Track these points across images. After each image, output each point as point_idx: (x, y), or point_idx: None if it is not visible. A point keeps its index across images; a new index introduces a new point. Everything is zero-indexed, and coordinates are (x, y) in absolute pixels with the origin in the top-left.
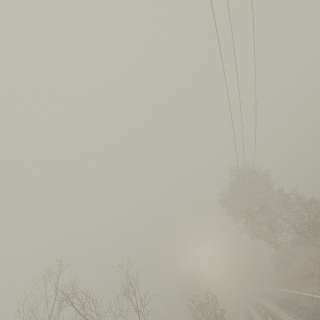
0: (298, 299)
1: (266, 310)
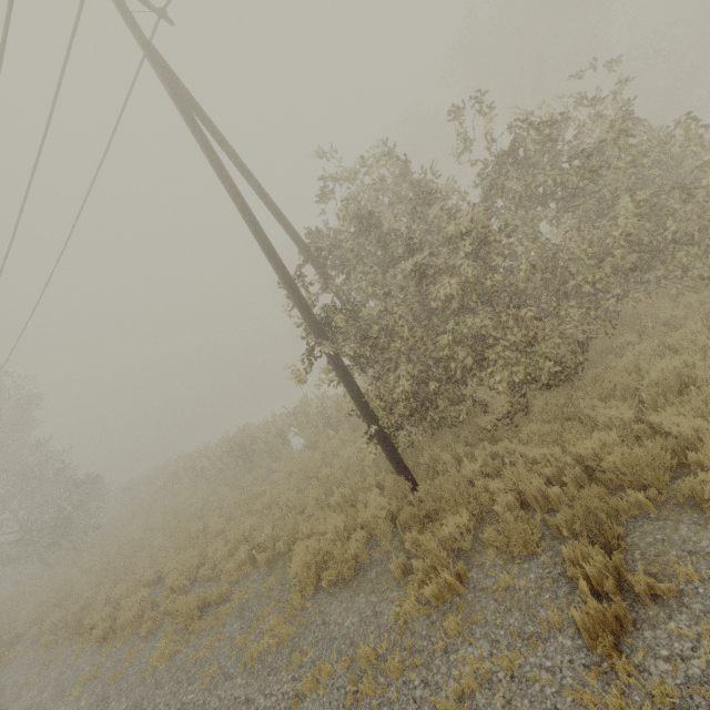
0: None
1: None
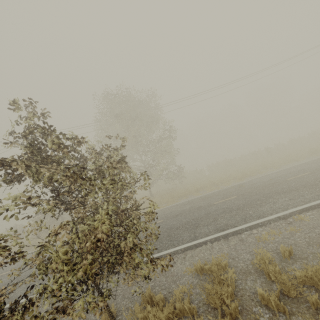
0: (239, 184)
1: (166, 218)
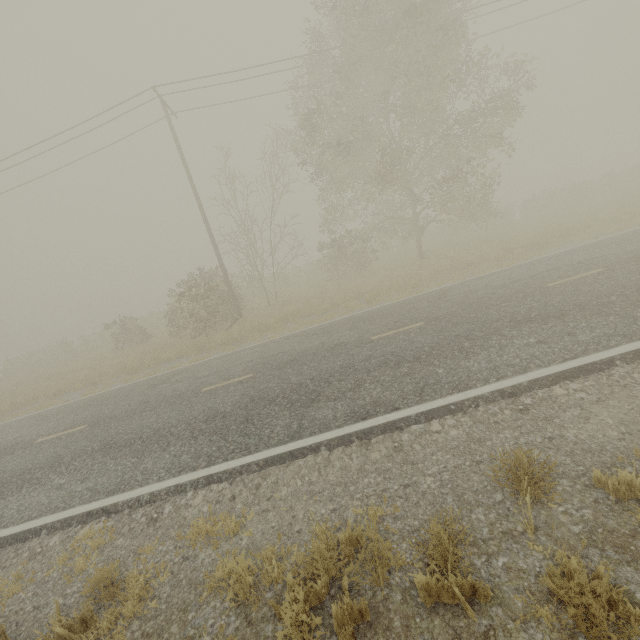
0: None
1: (601, 266)
